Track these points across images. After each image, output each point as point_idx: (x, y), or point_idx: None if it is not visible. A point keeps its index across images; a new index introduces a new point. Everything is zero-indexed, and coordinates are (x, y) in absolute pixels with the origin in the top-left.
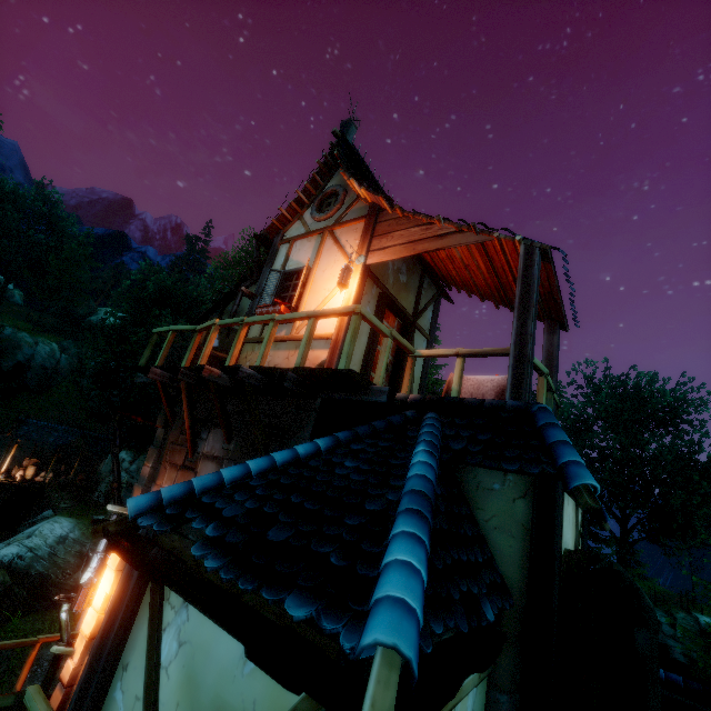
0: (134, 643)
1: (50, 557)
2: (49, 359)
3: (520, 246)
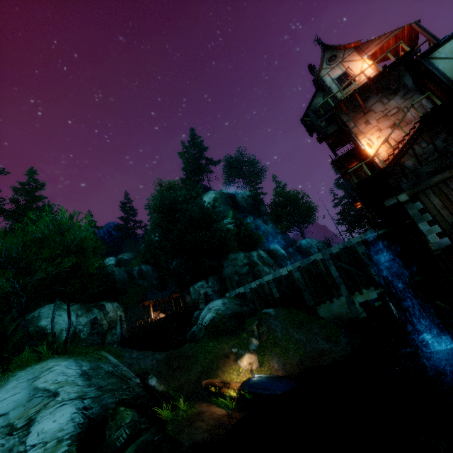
0: (436, 64)
1: (227, 309)
2: (120, 275)
3: (412, 24)
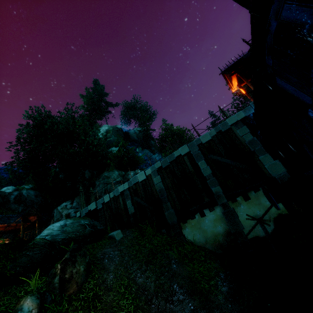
0: None
1: (63, 232)
2: None
3: None
